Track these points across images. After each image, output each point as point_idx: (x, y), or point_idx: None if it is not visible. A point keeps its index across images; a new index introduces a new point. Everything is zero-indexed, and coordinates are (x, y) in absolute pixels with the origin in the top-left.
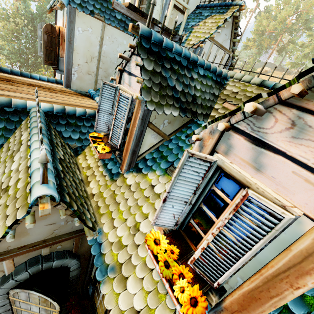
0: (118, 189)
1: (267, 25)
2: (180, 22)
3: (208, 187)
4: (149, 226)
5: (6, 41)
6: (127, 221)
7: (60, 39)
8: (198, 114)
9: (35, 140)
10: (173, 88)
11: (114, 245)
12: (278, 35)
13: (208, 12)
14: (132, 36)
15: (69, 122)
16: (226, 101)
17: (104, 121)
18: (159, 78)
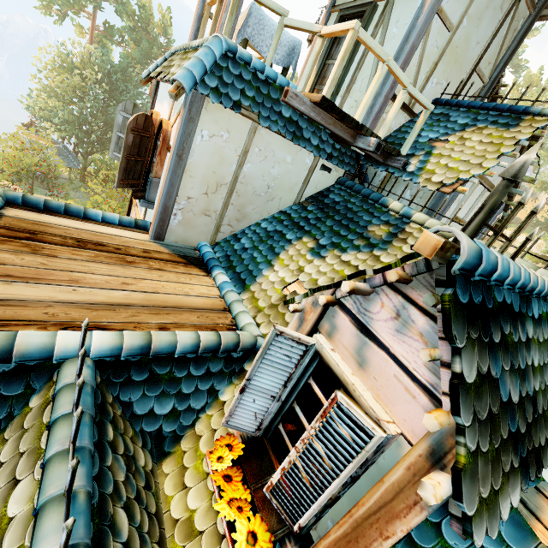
0: None
1: None
2: (399, 126)
3: None
4: None
5: (61, 103)
6: None
7: (158, 139)
8: (542, 449)
9: None
10: (508, 405)
11: None
12: None
13: (466, 116)
14: (307, 150)
15: (156, 373)
16: None
17: (254, 410)
18: (487, 394)
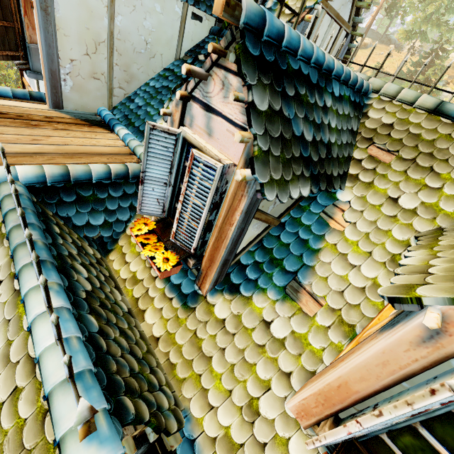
0: (203, 328)
1: None
2: None
3: (444, 408)
4: (277, 407)
5: None
6: (233, 395)
7: None
8: (335, 178)
9: (30, 287)
10: (301, 139)
11: (218, 443)
12: None
13: None
14: None
15: (82, 196)
16: (372, 143)
17: (155, 197)
18: (279, 124)
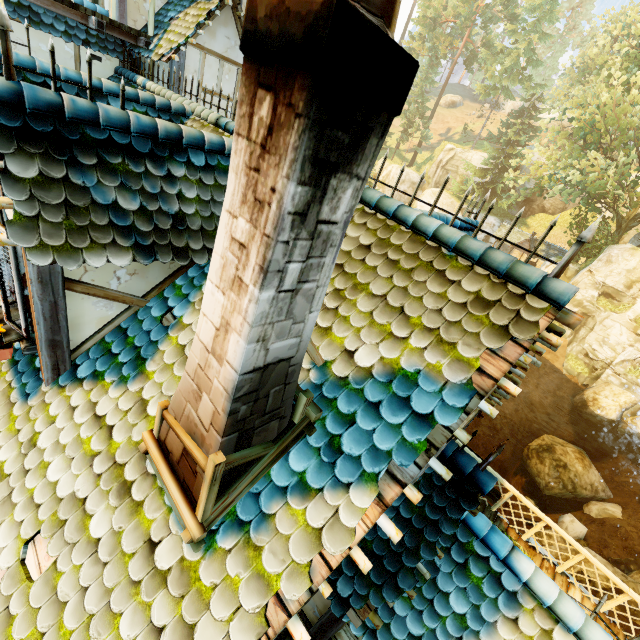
0: None
1: (442, 7)
2: (159, 9)
3: None
4: None
5: None
6: None
7: None
8: None
9: None
10: None
11: None
12: (463, 28)
13: None
14: (54, 36)
15: None
16: None
17: None
18: None
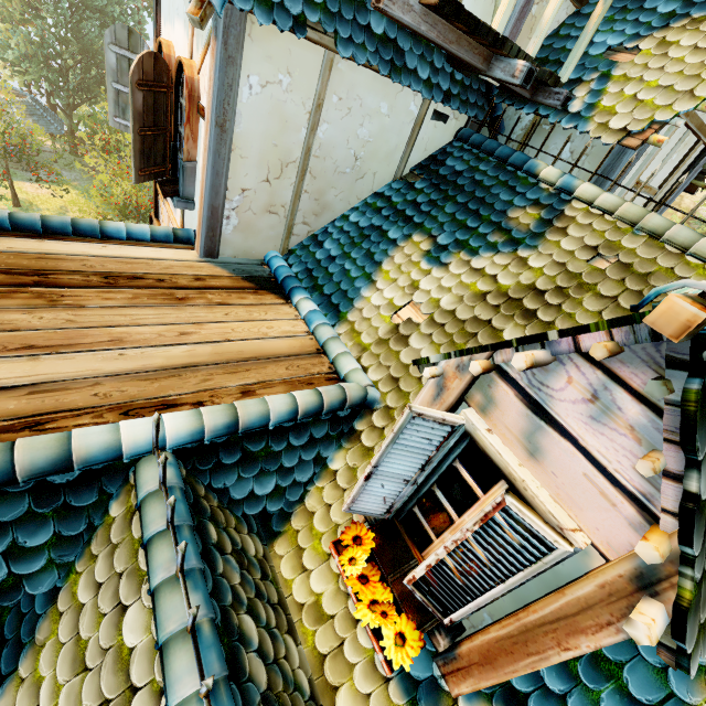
0: None
1: None
2: (556, 25)
3: None
4: None
5: (7, 23)
6: None
7: (180, 94)
8: None
9: None
10: None
11: None
12: None
13: None
14: (412, 90)
15: (250, 452)
16: None
17: (382, 495)
18: None
